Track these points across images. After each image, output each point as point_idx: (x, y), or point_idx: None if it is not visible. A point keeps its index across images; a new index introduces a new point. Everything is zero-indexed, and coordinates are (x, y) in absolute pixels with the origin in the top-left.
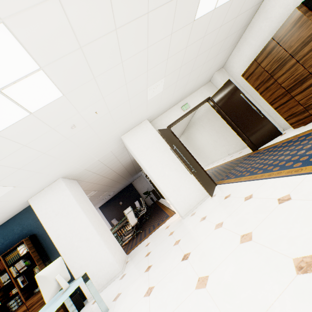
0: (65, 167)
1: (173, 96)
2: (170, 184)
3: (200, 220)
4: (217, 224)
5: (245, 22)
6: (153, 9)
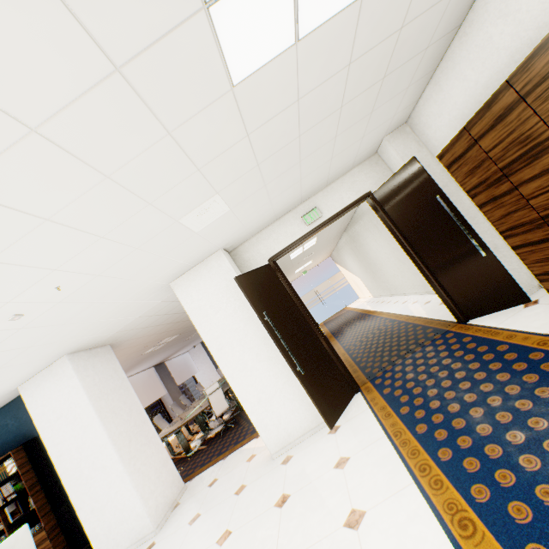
0: (63, 345)
1: (274, 203)
2: (255, 387)
3: (277, 500)
4: None
5: (443, 27)
6: (45, 118)
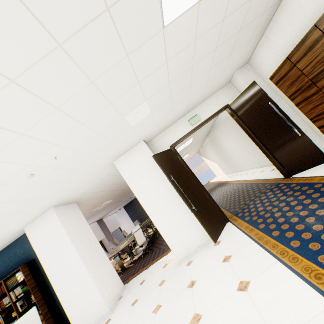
0: (52, 200)
1: (174, 111)
2: (167, 220)
3: (188, 284)
4: (195, 316)
5: (273, 0)
6: (67, 38)
